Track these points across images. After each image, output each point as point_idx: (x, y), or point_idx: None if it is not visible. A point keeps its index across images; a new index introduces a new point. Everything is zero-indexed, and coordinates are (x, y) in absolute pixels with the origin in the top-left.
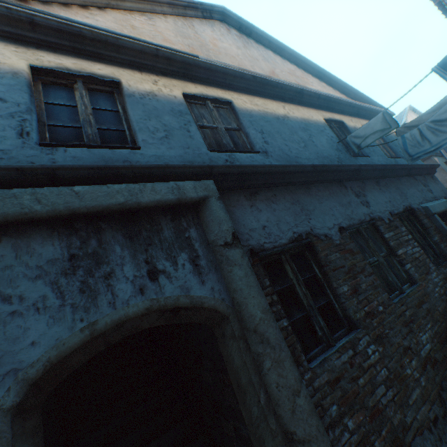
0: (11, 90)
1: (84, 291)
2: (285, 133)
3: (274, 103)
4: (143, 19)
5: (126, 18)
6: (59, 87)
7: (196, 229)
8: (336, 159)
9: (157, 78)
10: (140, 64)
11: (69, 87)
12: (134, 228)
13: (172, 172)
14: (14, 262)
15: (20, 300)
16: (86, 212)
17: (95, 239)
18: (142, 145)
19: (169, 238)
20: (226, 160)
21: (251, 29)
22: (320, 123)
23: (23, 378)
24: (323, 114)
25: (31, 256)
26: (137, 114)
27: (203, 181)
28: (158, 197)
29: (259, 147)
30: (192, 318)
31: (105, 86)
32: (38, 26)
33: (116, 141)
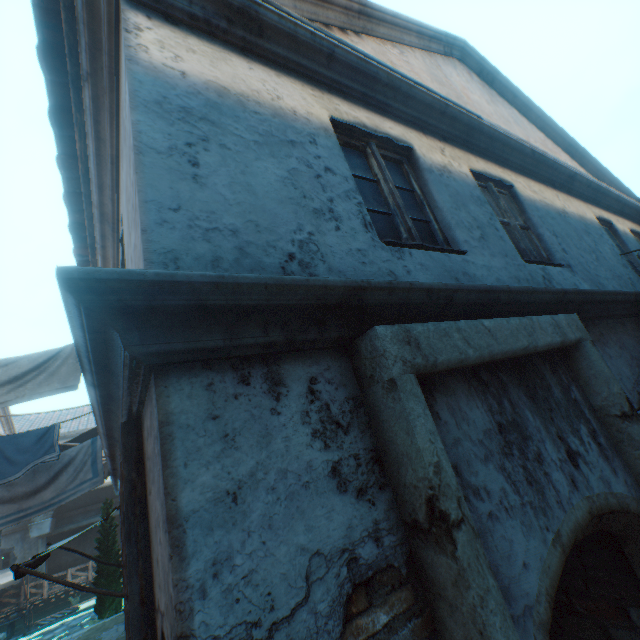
0: (331, 156)
1: (530, 482)
2: (573, 236)
3: (547, 189)
4: (396, 53)
5: (381, 50)
6: (350, 150)
7: (575, 387)
8: (629, 280)
9: (441, 145)
10: (424, 123)
11: (358, 151)
12: (528, 383)
13: (534, 298)
14: (458, 434)
15: (487, 495)
16: (496, 359)
17: (505, 399)
18: (466, 249)
19: (561, 400)
20: (543, 276)
21: (494, 76)
22: (595, 224)
23: (538, 621)
24: (592, 210)
25: (467, 424)
26: (446, 200)
27: (569, 314)
28: (549, 339)
29: (561, 258)
30: (611, 526)
31: (393, 152)
32: (334, 61)
33: (425, 237)
